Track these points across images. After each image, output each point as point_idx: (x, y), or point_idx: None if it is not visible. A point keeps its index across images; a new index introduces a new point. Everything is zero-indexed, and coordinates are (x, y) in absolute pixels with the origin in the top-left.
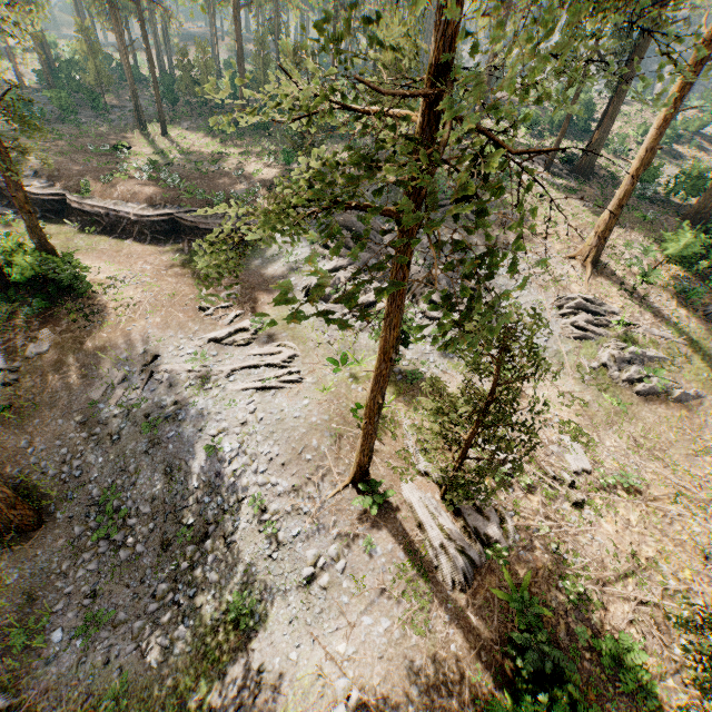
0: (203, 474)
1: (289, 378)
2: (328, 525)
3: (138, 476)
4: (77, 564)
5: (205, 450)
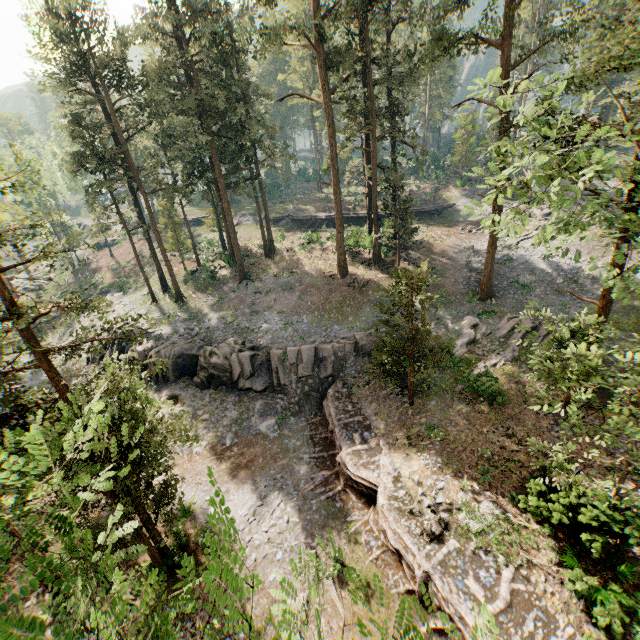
0: (549, 268)
1: (552, 235)
2: (633, 259)
3: (517, 278)
4: (525, 303)
5: (544, 259)
